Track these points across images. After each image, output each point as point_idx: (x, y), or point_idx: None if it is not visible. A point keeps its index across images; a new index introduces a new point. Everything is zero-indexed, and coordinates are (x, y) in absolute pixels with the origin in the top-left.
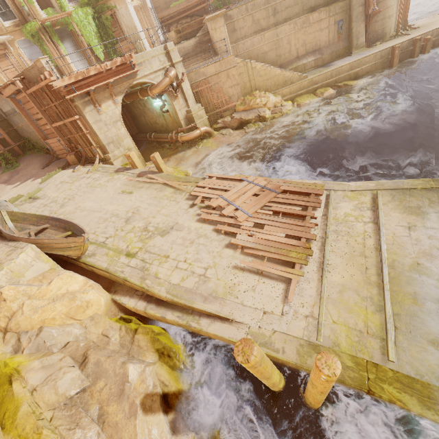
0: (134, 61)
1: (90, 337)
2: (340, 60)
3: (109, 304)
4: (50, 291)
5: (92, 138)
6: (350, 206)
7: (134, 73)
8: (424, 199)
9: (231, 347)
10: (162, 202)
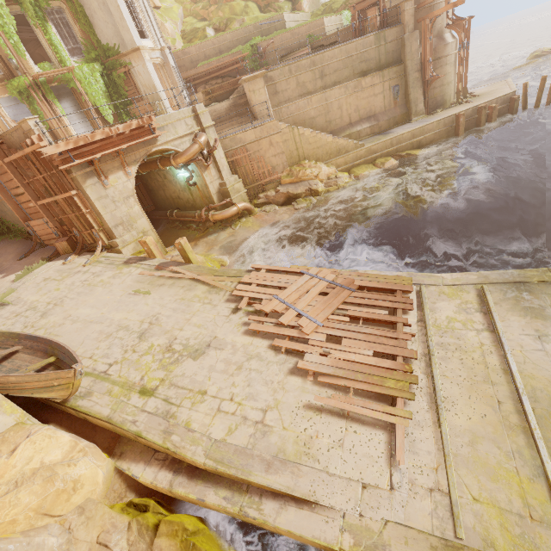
0: (155, 124)
1: (77, 549)
2: (399, 127)
3: (111, 479)
4: (12, 468)
5: (94, 219)
6: (452, 307)
7: (154, 139)
8: (546, 297)
9: (314, 549)
10: (192, 305)
